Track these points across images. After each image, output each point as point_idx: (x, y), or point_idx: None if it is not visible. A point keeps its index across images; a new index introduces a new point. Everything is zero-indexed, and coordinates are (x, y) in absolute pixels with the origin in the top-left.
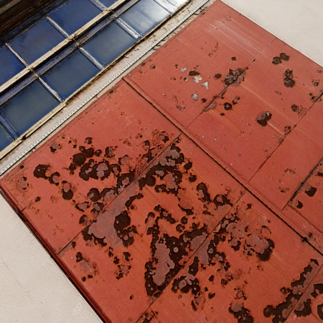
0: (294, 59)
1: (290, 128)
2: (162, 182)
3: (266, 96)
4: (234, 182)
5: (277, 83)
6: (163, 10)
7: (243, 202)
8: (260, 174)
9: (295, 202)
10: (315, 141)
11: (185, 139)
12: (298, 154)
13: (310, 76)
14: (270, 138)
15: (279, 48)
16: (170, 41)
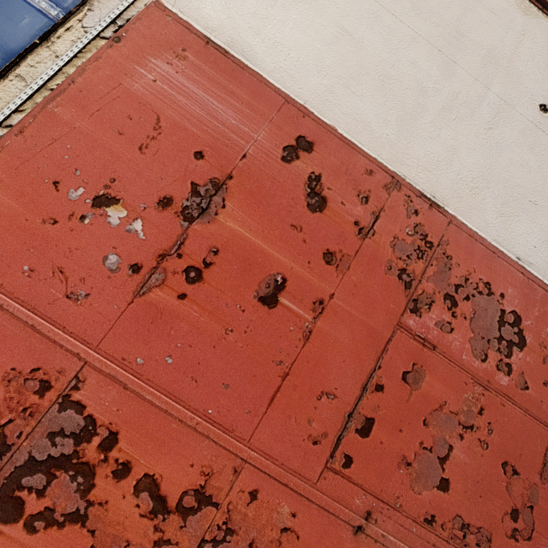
0: (324, 148)
1: (324, 304)
2: (44, 503)
3: (273, 238)
4: (219, 451)
5: (294, 205)
6: (28, 18)
7: (240, 490)
8: (272, 418)
9: (340, 457)
10: (368, 321)
11: (97, 375)
12: (340, 355)
13: (353, 184)
14: (287, 332)
15: (293, 124)
16: (32, 115)
